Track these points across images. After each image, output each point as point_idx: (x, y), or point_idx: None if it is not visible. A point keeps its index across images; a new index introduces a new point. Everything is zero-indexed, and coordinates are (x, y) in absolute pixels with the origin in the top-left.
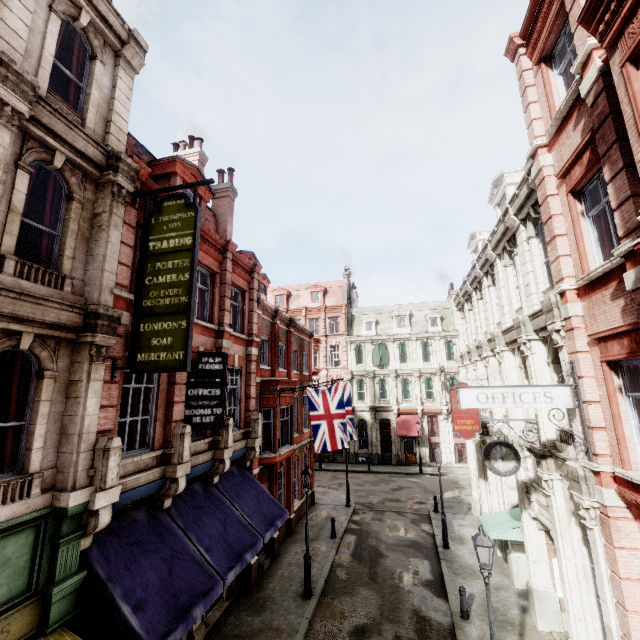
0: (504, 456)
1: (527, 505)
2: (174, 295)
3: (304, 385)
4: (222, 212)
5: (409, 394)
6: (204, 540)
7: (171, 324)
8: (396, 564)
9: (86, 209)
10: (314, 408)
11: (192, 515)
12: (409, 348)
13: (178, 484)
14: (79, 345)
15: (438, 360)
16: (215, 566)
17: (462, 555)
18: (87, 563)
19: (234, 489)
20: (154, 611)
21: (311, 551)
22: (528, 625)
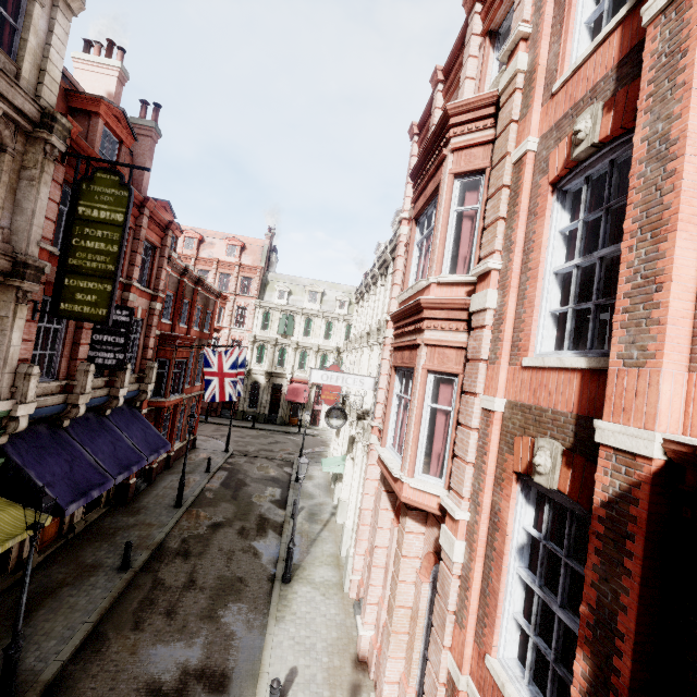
0: (338, 416)
1: (351, 451)
2: (102, 261)
3: (203, 342)
4: (141, 152)
5: (305, 365)
6: (98, 453)
7: (97, 285)
8: (256, 490)
9: (16, 161)
10: (209, 366)
11: (87, 435)
12: (314, 324)
13: (79, 409)
14: (5, 286)
15: (337, 340)
16: (108, 470)
17: (307, 486)
18: (4, 454)
19: (124, 422)
20: (61, 489)
21: (186, 480)
22: (332, 521)
